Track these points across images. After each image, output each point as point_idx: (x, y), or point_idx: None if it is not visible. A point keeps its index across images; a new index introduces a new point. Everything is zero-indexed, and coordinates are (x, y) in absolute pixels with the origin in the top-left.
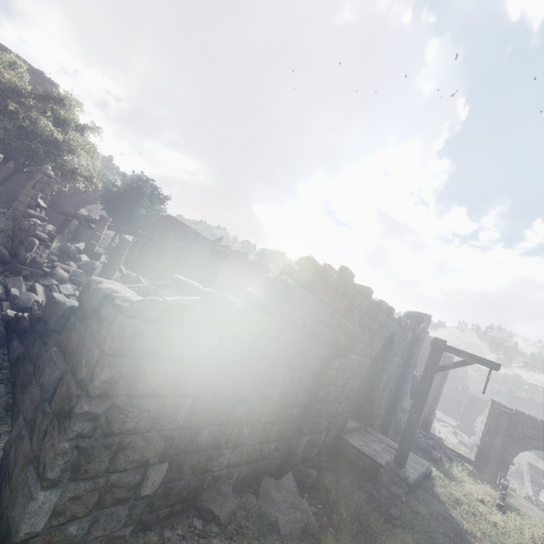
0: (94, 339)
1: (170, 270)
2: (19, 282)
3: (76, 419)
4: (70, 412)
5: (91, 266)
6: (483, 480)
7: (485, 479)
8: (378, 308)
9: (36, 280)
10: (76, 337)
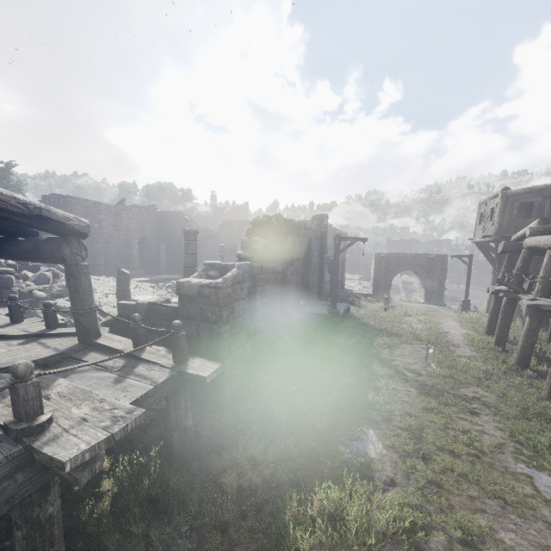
0: (209, 304)
1: (89, 251)
2: (33, 313)
3: (224, 333)
4: (218, 333)
5: (45, 278)
6: (377, 301)
7: (379, 300)
8: (299, 228)
9: (36, 306)
10: (192, 309)
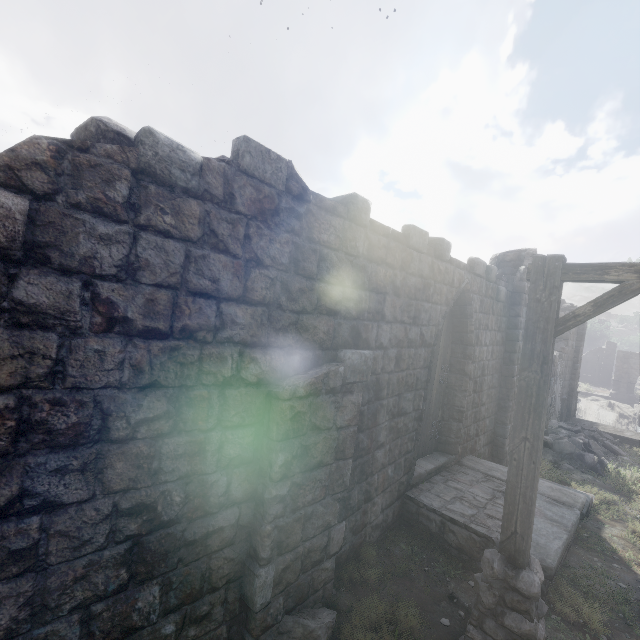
0: None
1: None
2: None
3: None
4: None
5: None
6: None
7: None
8: (405, 244)
9: None
10: None
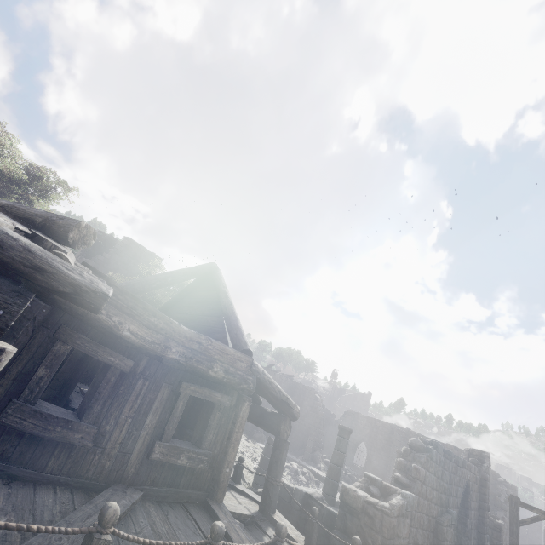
0: (372, 528)
1: None
2: None
3: None
4: None
5: None
6: None
7: None
8: (457, 464)
9: None
10: (352, 524)
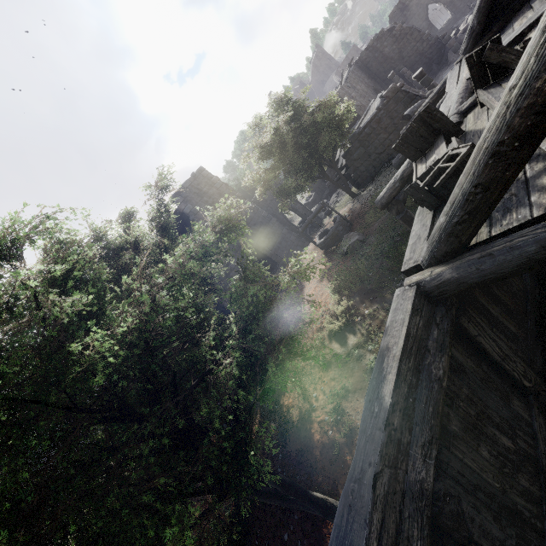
0: None
1: None
2: None
3: None
4: None
5: None
6: None
7: None
8: None
9: None
10: None
